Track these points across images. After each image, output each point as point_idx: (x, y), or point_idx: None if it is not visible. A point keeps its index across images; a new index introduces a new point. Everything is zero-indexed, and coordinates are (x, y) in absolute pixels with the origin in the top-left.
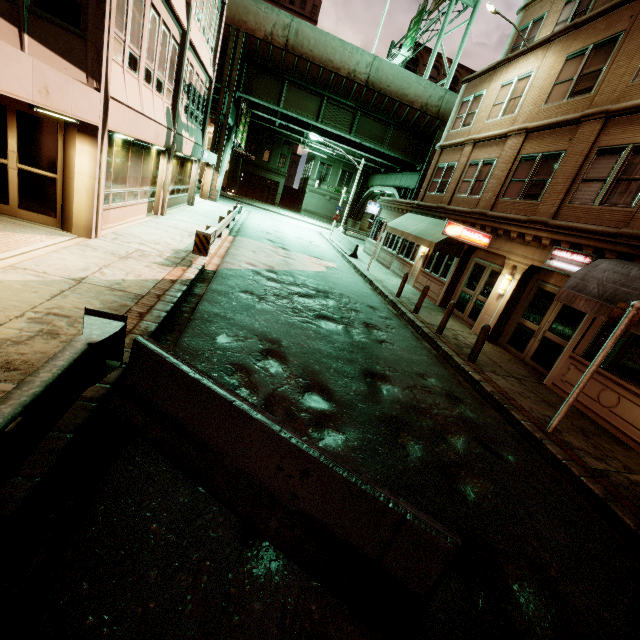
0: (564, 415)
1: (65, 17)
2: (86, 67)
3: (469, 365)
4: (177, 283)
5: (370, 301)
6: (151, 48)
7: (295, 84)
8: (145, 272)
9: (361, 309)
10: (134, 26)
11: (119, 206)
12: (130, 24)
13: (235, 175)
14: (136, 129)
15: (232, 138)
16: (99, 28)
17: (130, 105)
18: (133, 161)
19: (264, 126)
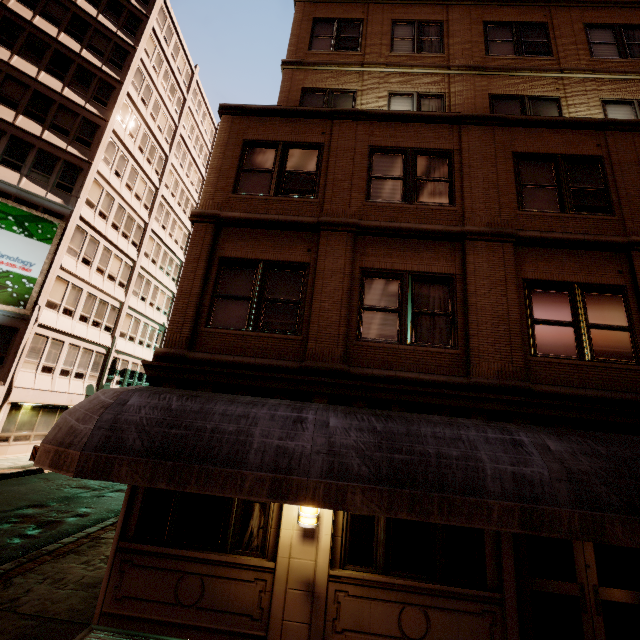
0: None
1: None
2: (1, 377)
3: None
4: None
5: None
6: (70, 360)
7: None
8: None
9: None
10: (51, 355)
11: (22, 444)
12: (47, 355)
13: None
14: (43, 399)
15: None
16: (13, 362)
17: (37, 388)
18: (45, 416)
19: None
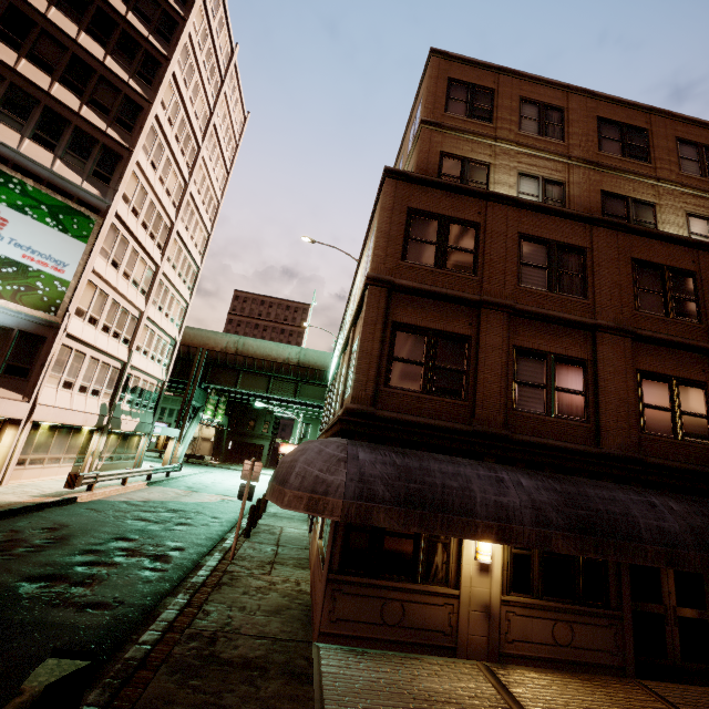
0: (235, 543)
1: (20, 374)
2: (25, 393)
3: (238, 538)
4: (29, 502)
5: (223, 515)
6: (89, 376)
7: (248, 372)
8: (12, 499)
9: (198, 518)
10: (73, 369)
11: (37, 467)
12: (69, 369)
13: (220, 445)
14: (62, 418)
15: (199, 415)
16: (39, 375)
17: (58, 406)
18: (60, 437)
19: (246, 402)
